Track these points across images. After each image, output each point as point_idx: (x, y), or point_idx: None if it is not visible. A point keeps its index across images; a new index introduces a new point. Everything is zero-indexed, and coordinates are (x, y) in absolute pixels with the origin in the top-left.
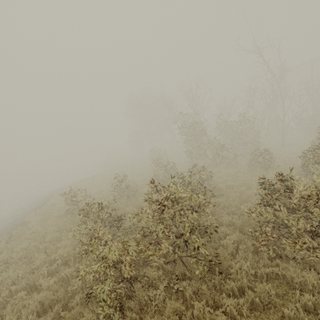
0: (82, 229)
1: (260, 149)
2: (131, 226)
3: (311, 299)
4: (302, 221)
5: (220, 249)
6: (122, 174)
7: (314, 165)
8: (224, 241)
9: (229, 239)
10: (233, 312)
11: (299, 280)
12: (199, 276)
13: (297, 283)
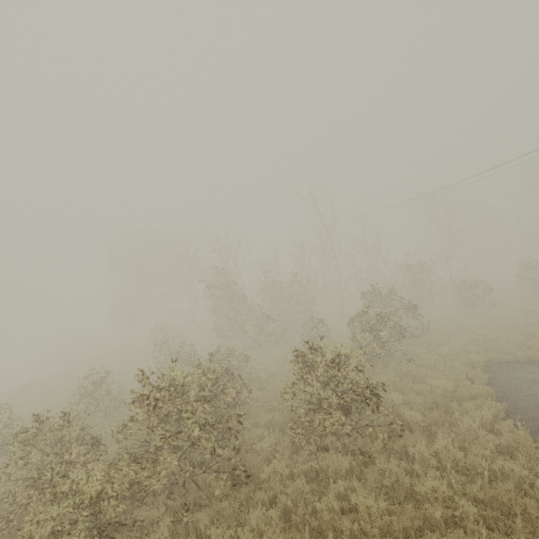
0: (14, 471)
1: (311, 320)
2: (112, 459)
3: (344, 485)
4: (329, 393)
5: (251, 455)
6: (97, 371)
7: (359, 336)
8: (258, 445)
9: (266, 443)
10: (261, 528)
11: (335, 468)
12: (220, 497)
13: (335, 473)
